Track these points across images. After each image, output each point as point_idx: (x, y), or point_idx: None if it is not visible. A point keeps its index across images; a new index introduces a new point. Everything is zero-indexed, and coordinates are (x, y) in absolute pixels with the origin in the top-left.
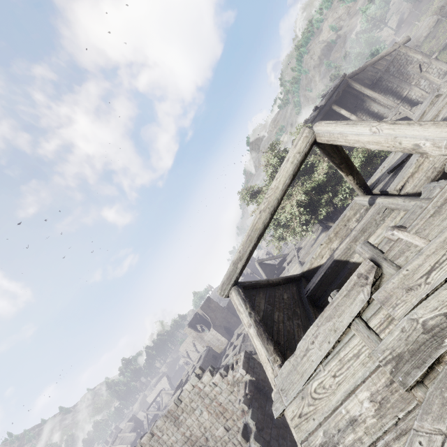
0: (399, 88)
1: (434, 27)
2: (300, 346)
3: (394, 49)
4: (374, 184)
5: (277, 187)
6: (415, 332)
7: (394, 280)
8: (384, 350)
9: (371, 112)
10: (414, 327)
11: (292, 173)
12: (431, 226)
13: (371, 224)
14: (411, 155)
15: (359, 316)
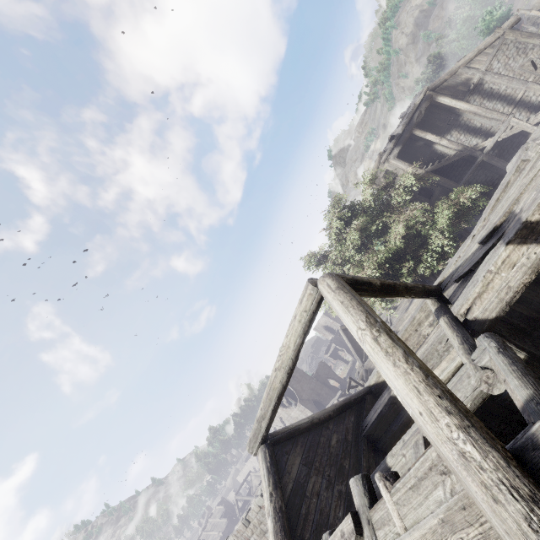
0: (510, 89)
1: None
2: None
3: (497, 38)
4: (446, 281)
5: (288, 346)
6: None
7: None
8: None
9: (471, 127)
10: None
11: (302, 332)
12: (409, 506)
13: (432, 355)
14: (482, 261)
15: None
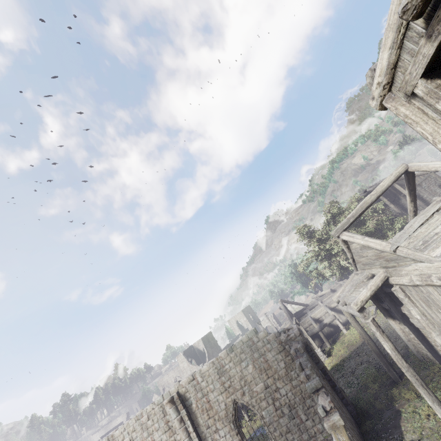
0: (428, 198)
1: None
2: (407, 226)
3: (427, 173)
4: None
5: (384, 185)
6: None
7: None
8: None
9: (404, 208)
10: None
11: (393, 180)
12: None
13: None
14: None
15: (437, 211)
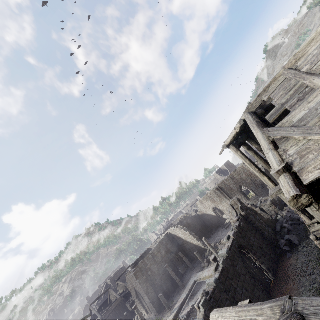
0: None
1: None
2: None
3: None
4: None
5: None
6: None
7: None
8: None
9: None
10: None
11: None
12: None
13: None
14: None
15: None
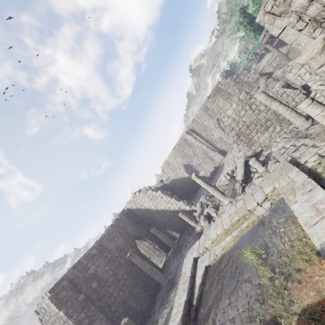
0: None
1: None
2: None
3: None
4: None
5: None
6: None
7: None
8: None
9: None
10: None
11: None
12: None
13: None
14: None
15: None
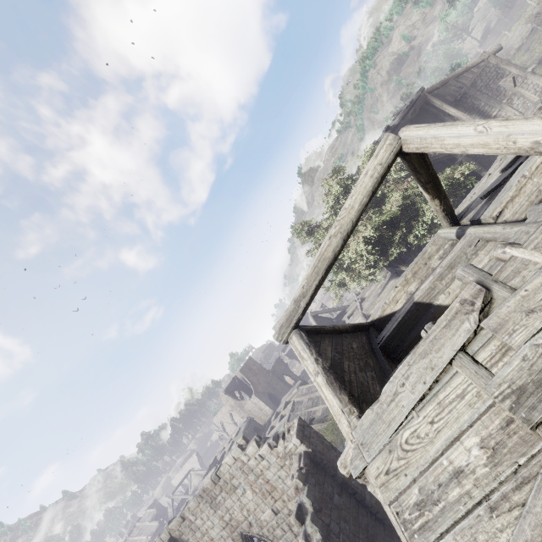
0: (488, 107)
1: (527, 38)
2: (386, 390)
3: (483, 60)
4: (462, 213)
5: (352, 207)
6: (541, 359)
7: (510, 303)
8: (500, 384)
9: None
10: (539, 353)
11: (371, 189)
12: None
13: (460, 259)
14: (510, 176)
15: (463, 349)
